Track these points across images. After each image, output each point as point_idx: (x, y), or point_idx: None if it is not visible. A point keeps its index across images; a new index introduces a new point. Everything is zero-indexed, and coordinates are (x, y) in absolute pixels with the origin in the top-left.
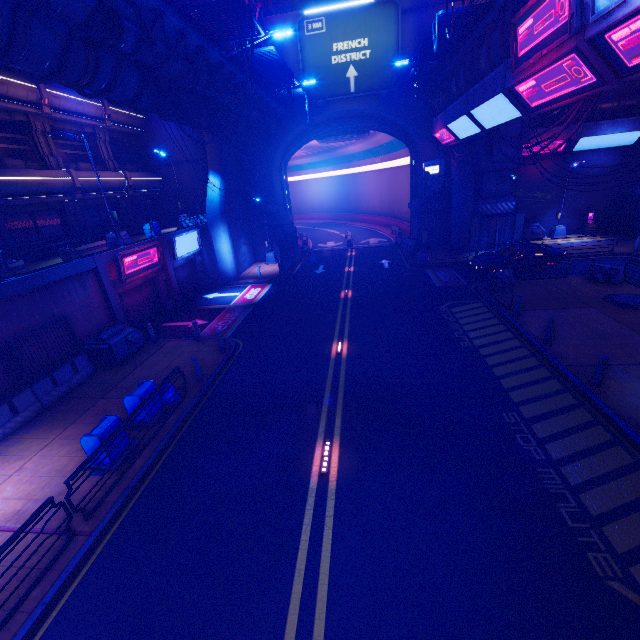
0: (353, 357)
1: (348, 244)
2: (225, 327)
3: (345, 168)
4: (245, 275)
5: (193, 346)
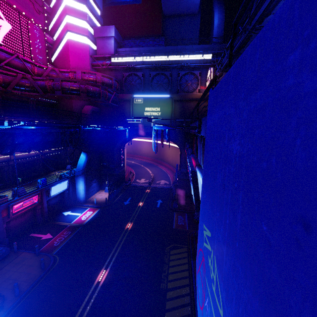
0: (104, 286)
1: (149, 184)
2: (58, 243)
3: (159, 141)
4: (90, 199)
5: (32, 260)
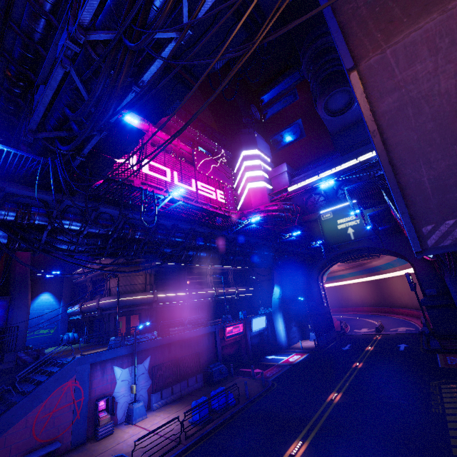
0: (340, 403)
1: (376, 330)
2: (270, 375)
3: (375, 275)
4: (293, 346)
5: (250, 381)
